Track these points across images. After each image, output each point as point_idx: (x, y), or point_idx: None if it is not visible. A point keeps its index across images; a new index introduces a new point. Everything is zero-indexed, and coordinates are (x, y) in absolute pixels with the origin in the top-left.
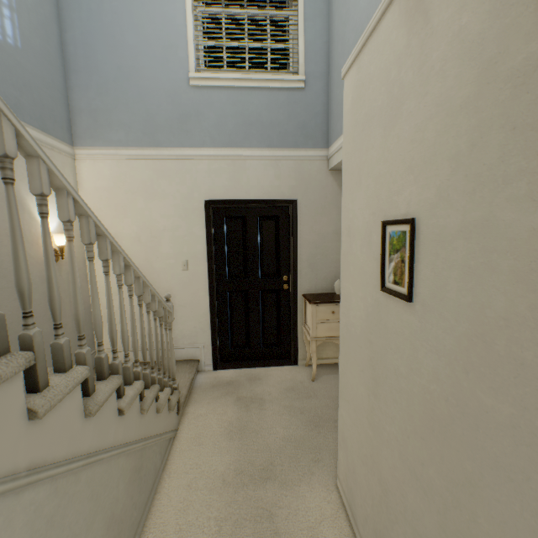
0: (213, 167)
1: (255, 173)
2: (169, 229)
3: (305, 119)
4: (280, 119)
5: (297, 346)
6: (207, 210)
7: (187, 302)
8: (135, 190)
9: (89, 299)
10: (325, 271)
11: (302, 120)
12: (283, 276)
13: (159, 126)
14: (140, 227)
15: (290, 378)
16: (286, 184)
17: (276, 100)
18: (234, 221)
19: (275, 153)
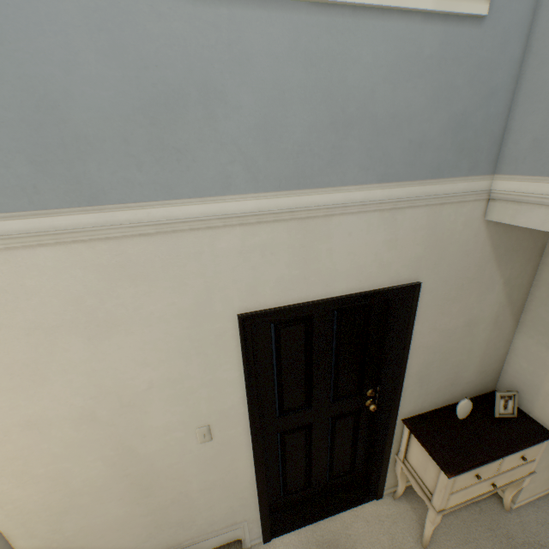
0: (253, 240)
1: (348, 242)
2: (161, 383)
3: (467, 106)
4: (415, 107)
5: (384, 480)
6: (244, 335)
7: (213, 481)
8: (53, 322)
9: (2, 543)
10: (440, 380)
11: (460, 108)
12: (367, 389)
13: (84, 137)
14: (89, 395)
15: (389, 546)
16: (404, 256)
17: (413, 50)
18: (290, 326)
19: (392, 192)
